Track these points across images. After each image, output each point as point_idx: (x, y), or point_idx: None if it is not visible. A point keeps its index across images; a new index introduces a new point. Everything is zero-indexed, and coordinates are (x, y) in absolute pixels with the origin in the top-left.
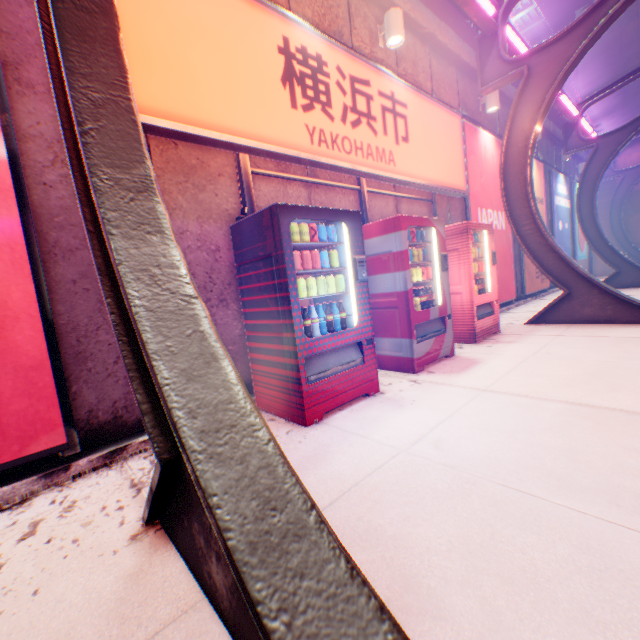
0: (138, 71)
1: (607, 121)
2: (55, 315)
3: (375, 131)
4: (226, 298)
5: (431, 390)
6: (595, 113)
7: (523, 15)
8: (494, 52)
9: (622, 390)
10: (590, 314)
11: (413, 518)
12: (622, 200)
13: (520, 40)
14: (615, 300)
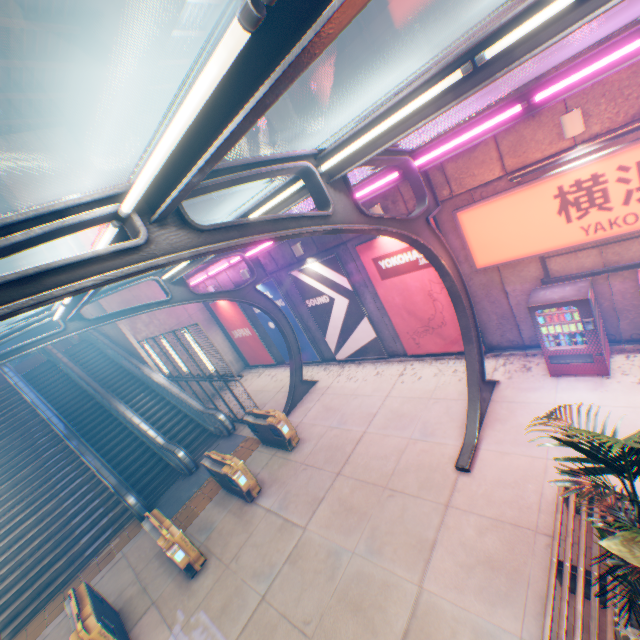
0: (483, 253)
1: None
2: (476, 318)
3: None
4: None
5: (627, 391)
6: None
7: None
8: None
9: None
10: None
11: (522, 415)
12: None
13: None
14: None
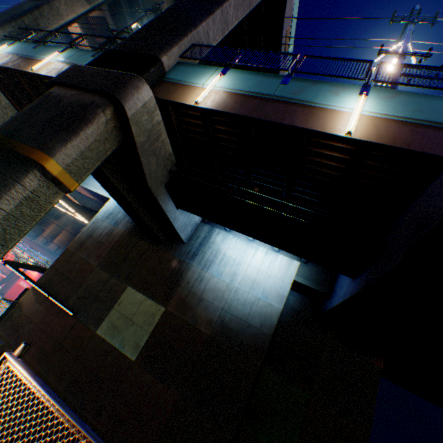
0: None
1: None
2: None
3: None
4: None
5: None
6: None
7: None
8: None
9: None
10: None
11: None
12: None
13: None
14: None
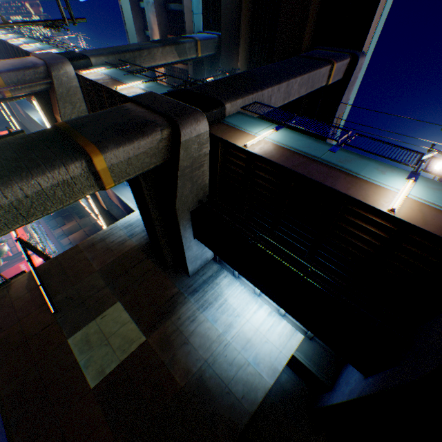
0: None
1: None
2: None
3: None
4: None
5: None
6: None
7: None
8: None
9: None
10: None
11: None
12: None
13: None
14: None
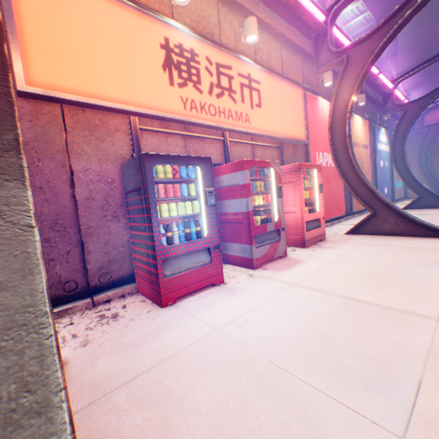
0: (52, 62)
1: (418, 91)
2: None
3: (235, 100)
4: (119, 215)
5: (258, 283)
6: (410, 86)
7: (360, 18)
8: (325, 46)
9: (386, 289)
10: (388, 228)
11: (197, 385)
12: (427, 146)
13: (346, 37)
14: (405, 219)
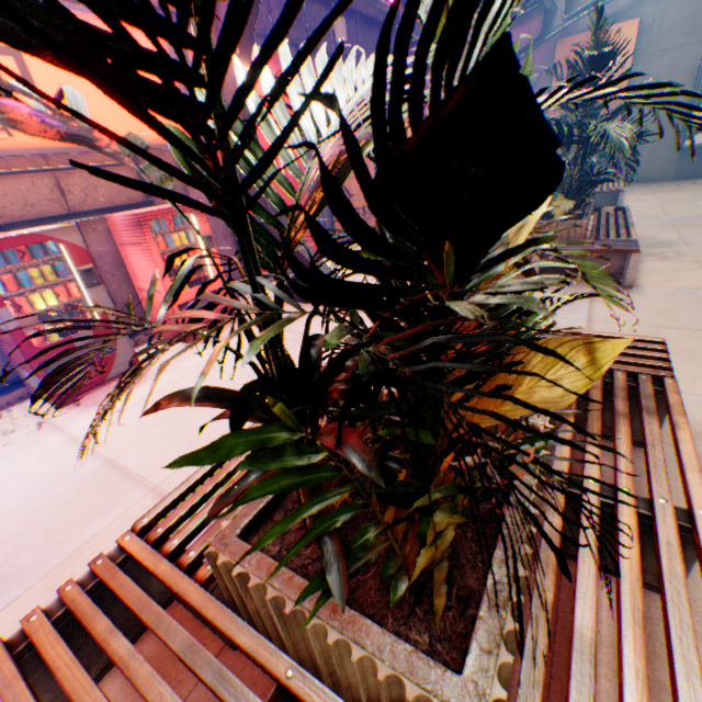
0: None
1: None
2: None
3: None
4: None
5: (33, 443)
6: None
7: None
8: None
9: (172, 436)
10: None
11: None
12: None
13: None
14: None
